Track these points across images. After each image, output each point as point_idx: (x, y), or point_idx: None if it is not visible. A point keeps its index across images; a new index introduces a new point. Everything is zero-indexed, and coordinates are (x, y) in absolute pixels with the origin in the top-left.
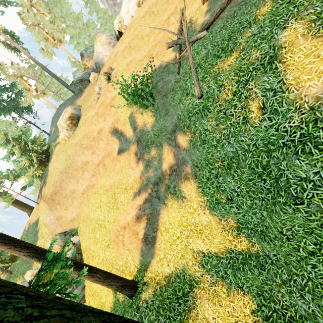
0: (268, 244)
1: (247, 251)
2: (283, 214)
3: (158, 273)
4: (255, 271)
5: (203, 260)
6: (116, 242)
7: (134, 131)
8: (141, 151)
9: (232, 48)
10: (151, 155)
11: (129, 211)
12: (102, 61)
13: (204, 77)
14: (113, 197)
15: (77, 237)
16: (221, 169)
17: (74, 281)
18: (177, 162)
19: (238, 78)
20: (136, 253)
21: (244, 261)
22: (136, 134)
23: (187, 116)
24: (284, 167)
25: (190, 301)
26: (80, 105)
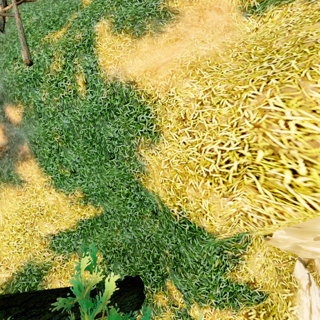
0: (107, 203)
1: (94, 216)
2: (107, 170)
3: None
4: (101, 230)
5: (53, 242)
6: None
7: None
8: None
9: (62, 23)
10: None
11: None
12: None
13: (34, 44)
14: None
15: None
16: (61, 143)
17: None
18: (10, 141)
19: (65, 53)
20: None
21: (93, 226)
22: None
23: (17, 84)
24: (103, 132)
25: None
26: None
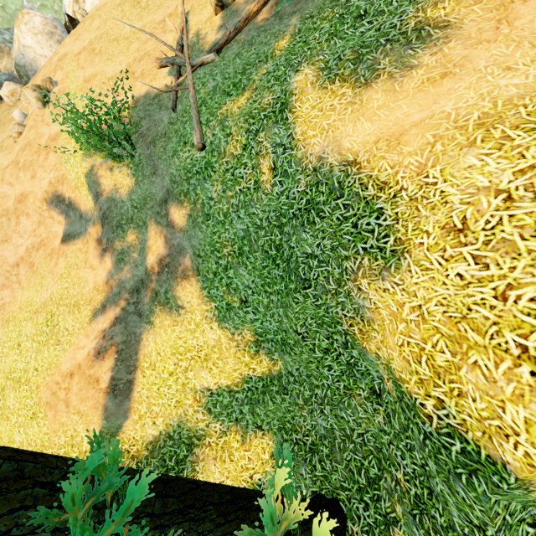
0: (290, 356)
1: (268, 373)
2: (296, 305)
3: (135, 440)
4: (278, 398)
5: (210, 401)
6: (52, 405)
7: (96, 200)
8: (109, 236)
9: (245, 85)
10: (127, 242)
11: (82, 343)
12: (33, 65)
13: (208, 121)
14: (50, 323)
15: None
16: (232, 257)
17: None
18: (171, 252)
19: (248, 127)
20: (93, 416)
21: (265, 389)
22: (100, 205)
23: (185, 177)
24: (294, 244)
25: (188, 469)
26: None
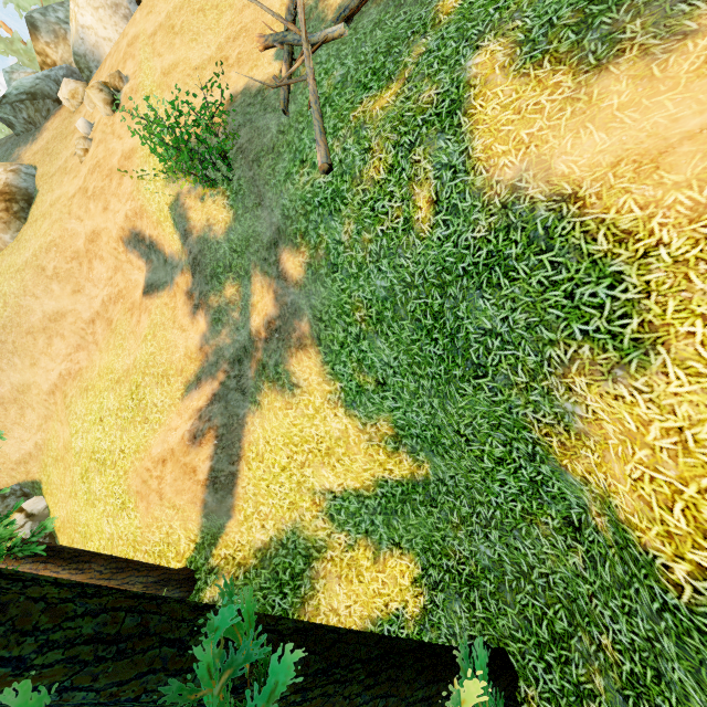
0: (442, 459)
1: (410, 478)
2: (461, 398)
3: (241, 545)
4: (422, 511)
5: (333, 507)
6: (143, 495)
7: (184, 240)
8: (202, 288)
9: (391, 72)
10: (224, 298)
11: (174, 423)
12: (95, 53)
13: (336, 129)
14: (135, 396)
15: (42, 499)
16: (367, 324)
17: (14, 549)
18: (283, 312)
19: (397, 138)
20: (191, 512)
21: (405, 496)
22: (189, 248)
23: (303, 211)
24: (463, 314)
25: (306, 586)
26: (33, 165)
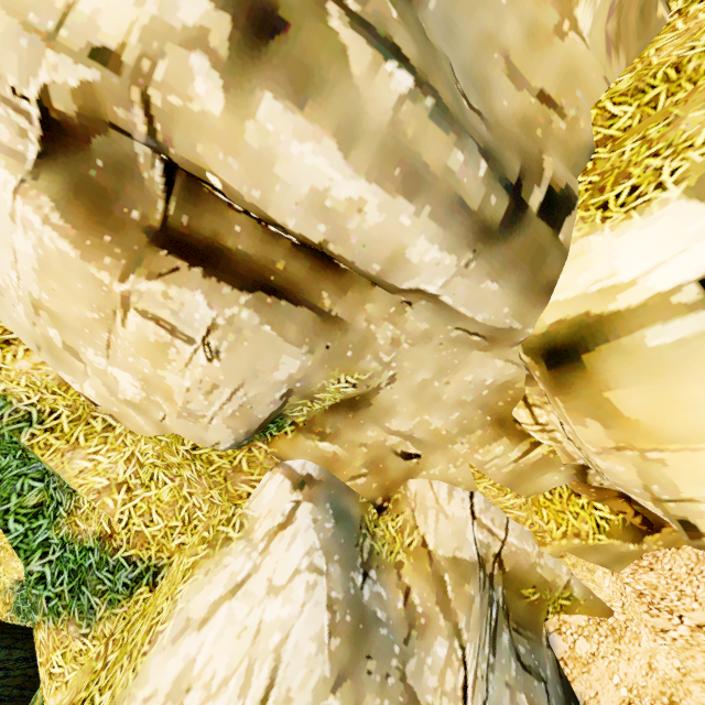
0: None
1: None
2: None
3: None
4: None
5: (20, 597)
6: None
7: None
8: None
9: None
10: None
11: None
12: None
13: None
14: None
15: None
16: None
17: None
18: None
19: None
20: None
21: None
22: None
23: None
24: None
25: None
26: None
